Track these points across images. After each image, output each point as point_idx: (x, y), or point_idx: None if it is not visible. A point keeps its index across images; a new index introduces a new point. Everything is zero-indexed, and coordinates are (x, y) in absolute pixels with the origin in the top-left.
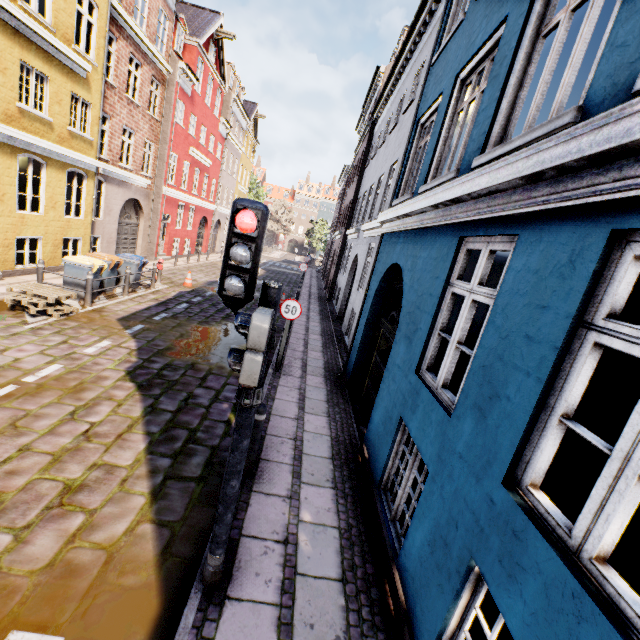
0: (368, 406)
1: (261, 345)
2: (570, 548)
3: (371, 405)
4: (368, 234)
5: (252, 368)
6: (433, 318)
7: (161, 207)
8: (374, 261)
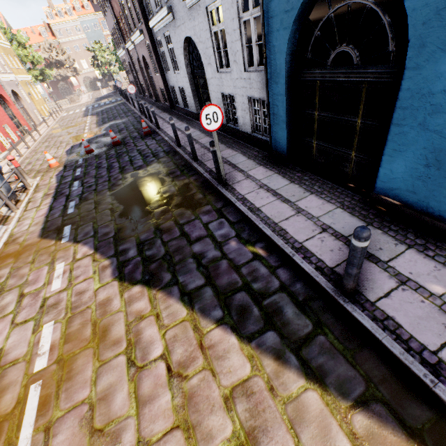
0: (338, 163)
1: None
2: None
3: (344, 161)
4: None
5: None
6: None
7: None
8: (261, 6)
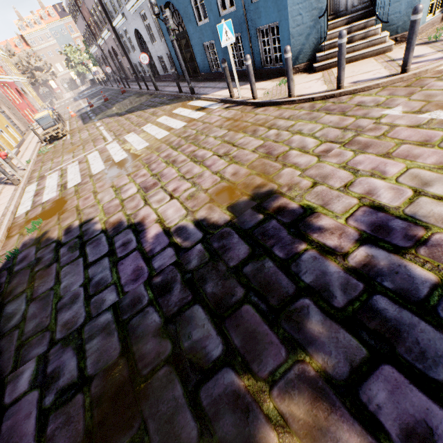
0: (195, 69)
1: (170, 17)
2: (228, 12)
3: (195, 67)
4: (135, 9)
5: (172, 24)
6: (191, 5)
7: (1, 92)
8: None
